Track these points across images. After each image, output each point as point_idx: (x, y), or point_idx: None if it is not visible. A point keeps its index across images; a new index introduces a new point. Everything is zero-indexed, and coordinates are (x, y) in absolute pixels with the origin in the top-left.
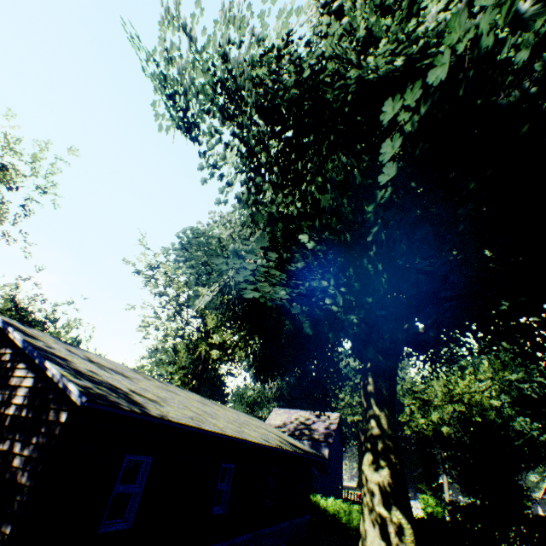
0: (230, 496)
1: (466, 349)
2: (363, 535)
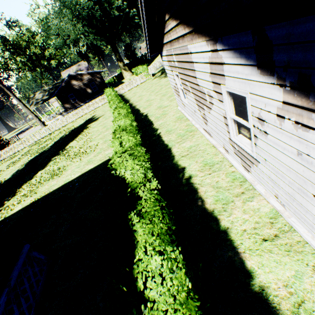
0: None
1: None
2: (123, 72)
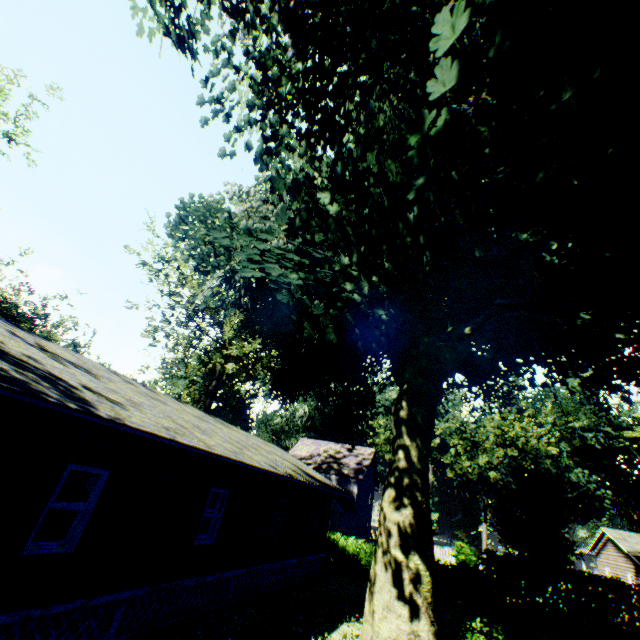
0: (221, 525)
1: (527, 380)
2: (373, 579)
